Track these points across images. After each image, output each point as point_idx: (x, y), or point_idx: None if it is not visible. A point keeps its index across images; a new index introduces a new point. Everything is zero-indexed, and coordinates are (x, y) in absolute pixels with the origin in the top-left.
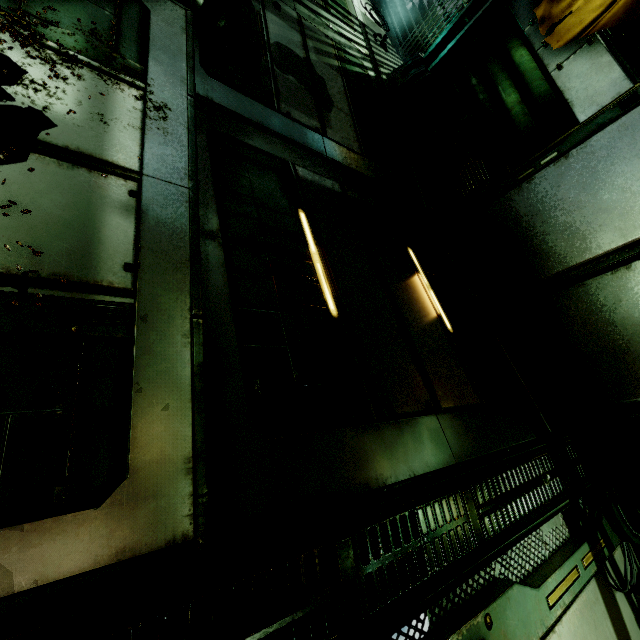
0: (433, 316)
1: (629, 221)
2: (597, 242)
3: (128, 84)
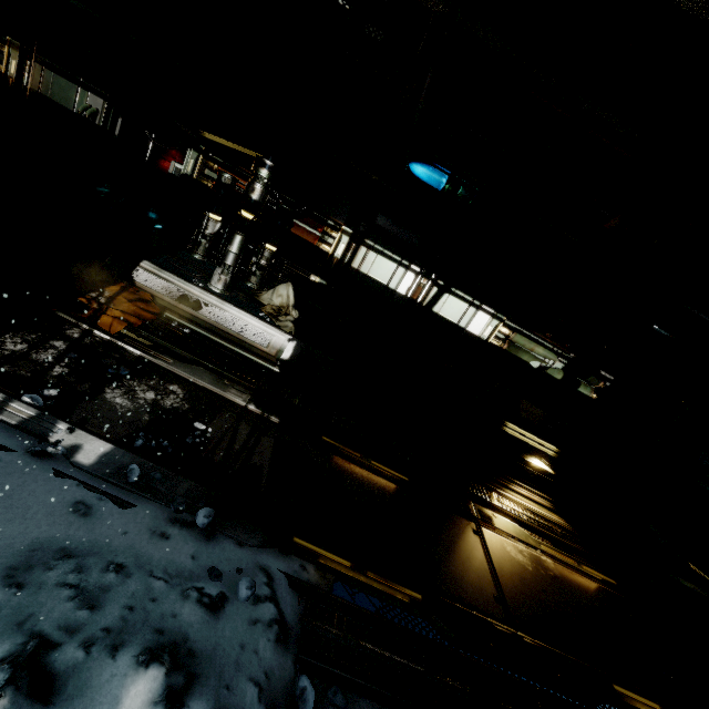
0: None
1: None
2: None
3: None
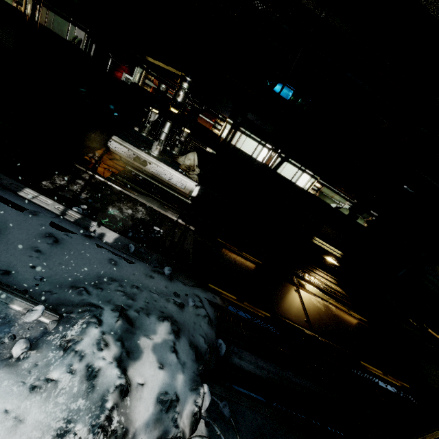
0: None
1: None
2: None
3: None
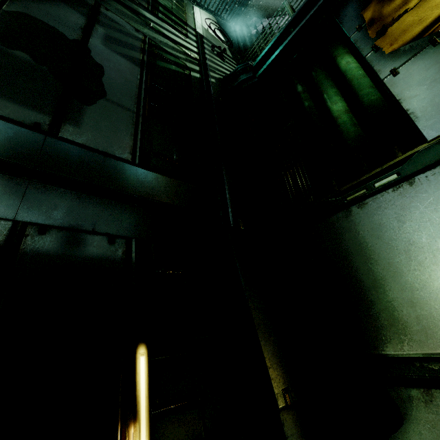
0: None
1: None
2: None
3: None
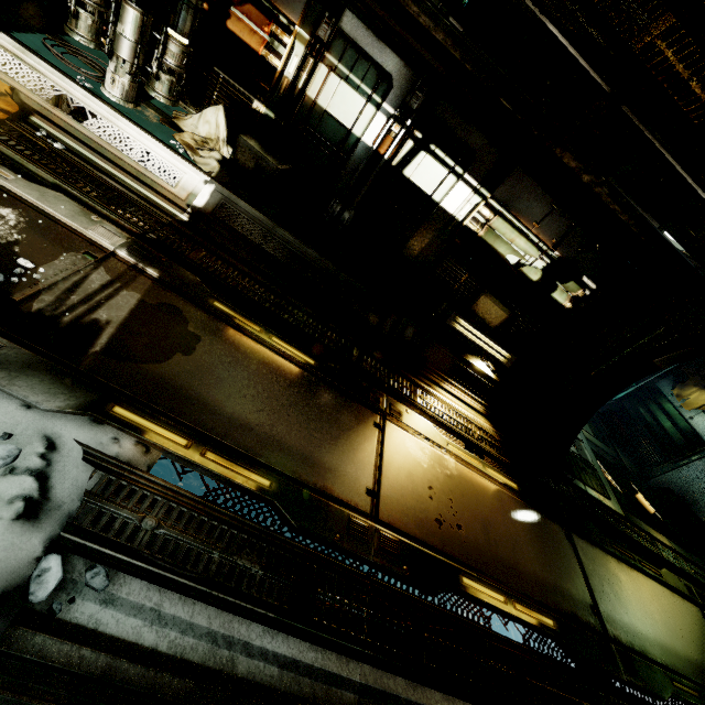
0: (652, 510)
1: None
2: None
3: None
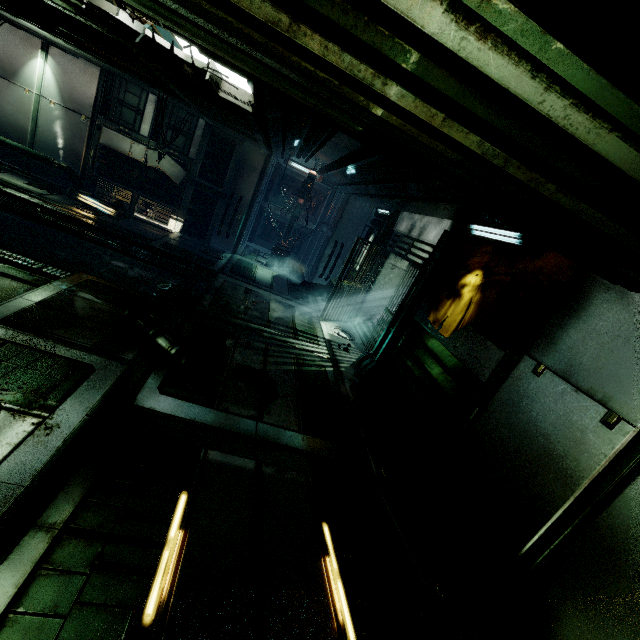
0: (326, 621)
1: (563, 468)
2: (548, 496)
3: (34, 416)
